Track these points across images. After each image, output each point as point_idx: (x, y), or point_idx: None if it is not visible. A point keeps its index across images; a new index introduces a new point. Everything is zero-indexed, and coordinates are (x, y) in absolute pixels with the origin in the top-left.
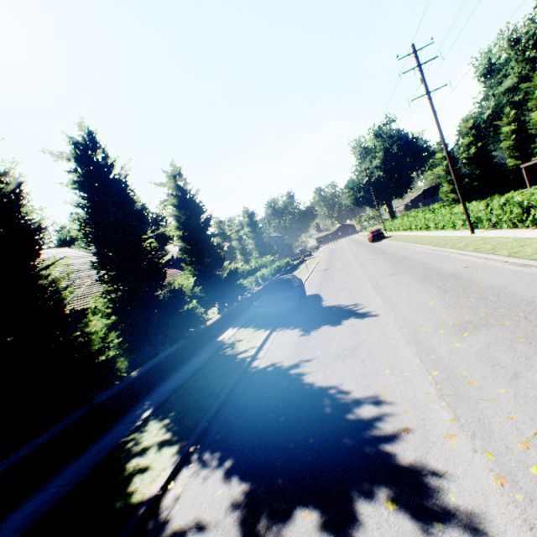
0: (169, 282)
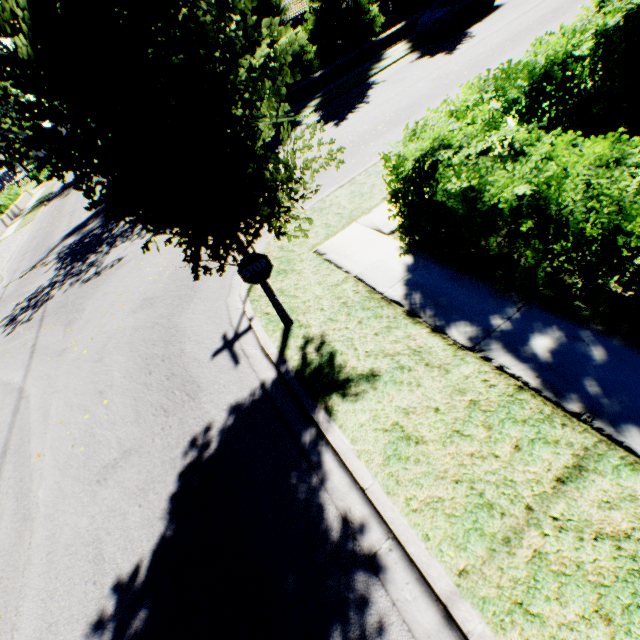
0: None
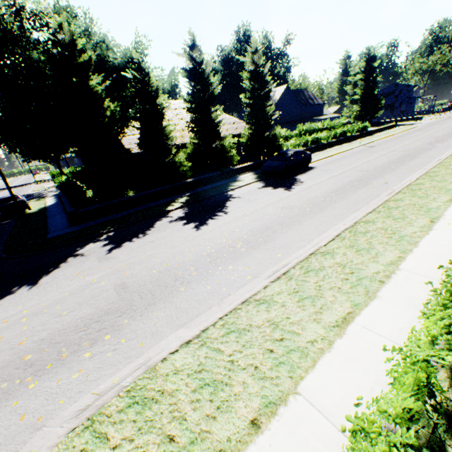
0: (225, 137)
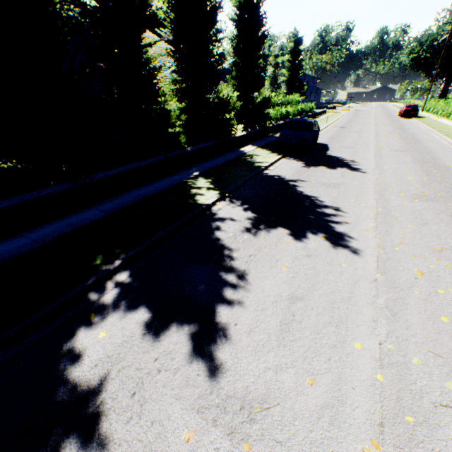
0: (217, 89)
